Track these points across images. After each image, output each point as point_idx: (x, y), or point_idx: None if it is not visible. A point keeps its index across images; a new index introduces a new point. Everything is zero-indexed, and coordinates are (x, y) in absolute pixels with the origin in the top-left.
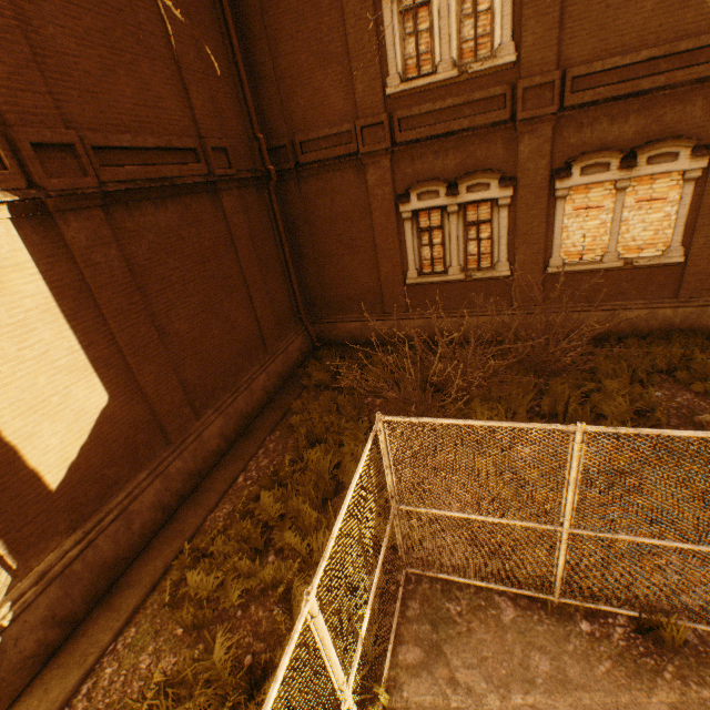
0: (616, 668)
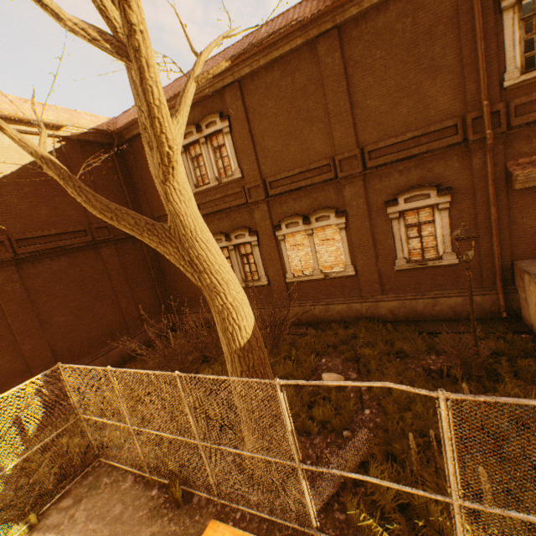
0: (147, 513)
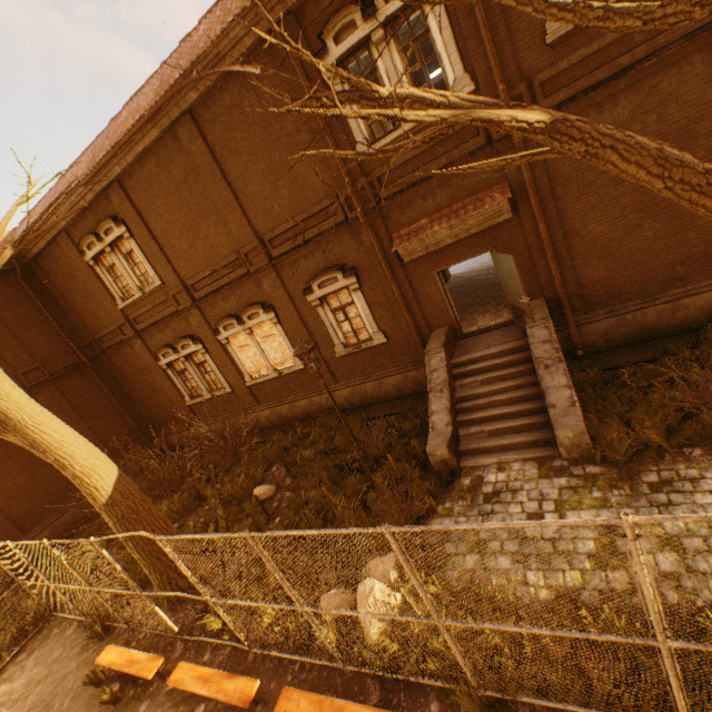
0: (80, 650)
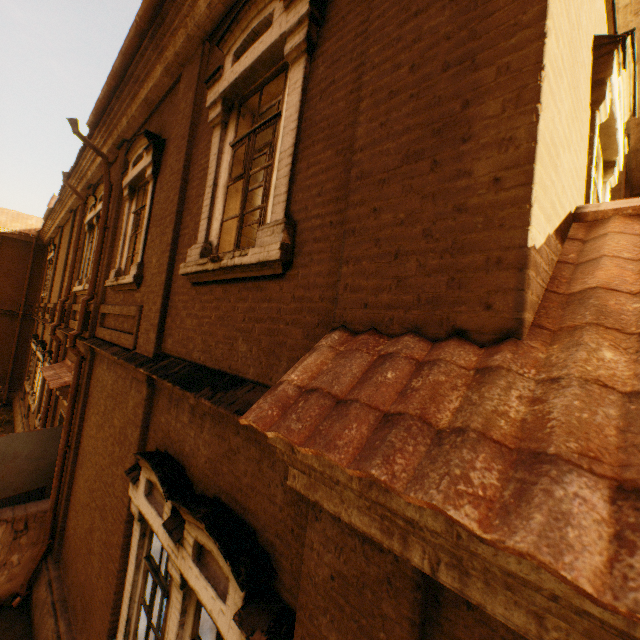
0: None
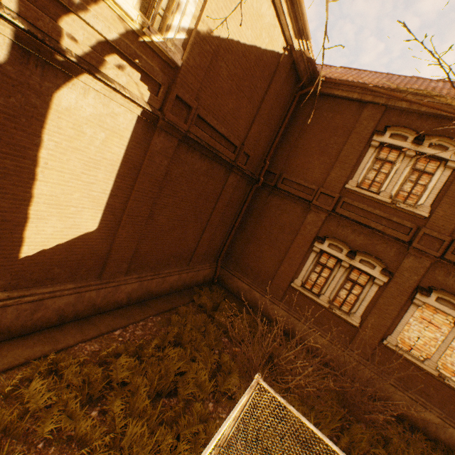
0: None
